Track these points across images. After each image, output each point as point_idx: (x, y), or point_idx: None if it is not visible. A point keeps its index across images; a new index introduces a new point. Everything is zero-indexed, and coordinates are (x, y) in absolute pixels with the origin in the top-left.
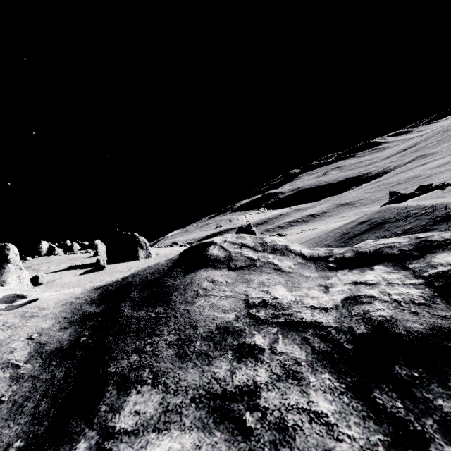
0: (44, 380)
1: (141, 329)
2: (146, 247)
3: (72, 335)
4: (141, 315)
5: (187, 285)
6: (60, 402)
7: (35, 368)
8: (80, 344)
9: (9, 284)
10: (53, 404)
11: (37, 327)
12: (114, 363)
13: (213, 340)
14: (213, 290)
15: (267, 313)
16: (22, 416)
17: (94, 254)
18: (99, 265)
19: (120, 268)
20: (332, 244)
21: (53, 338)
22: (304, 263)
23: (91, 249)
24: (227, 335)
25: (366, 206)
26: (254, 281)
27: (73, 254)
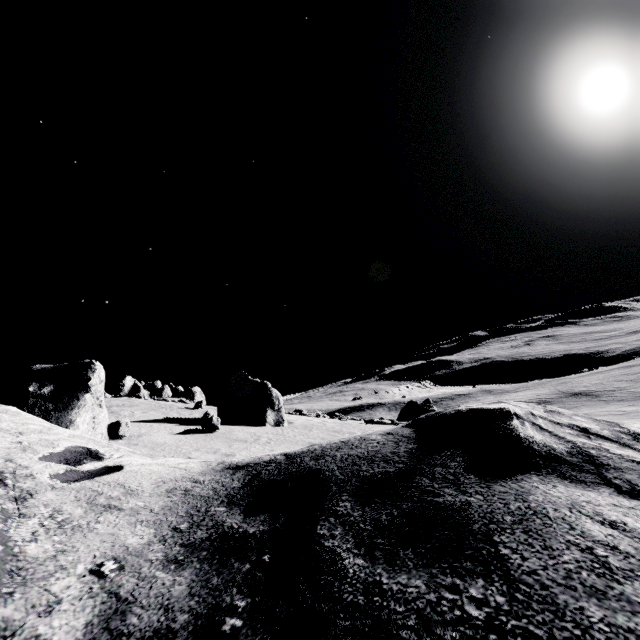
0: None
1: None
2: (278, 407)
3: (198, 595)
4: (419, 593)
5: (527, 519)
6: None
7: None
8: None
9: (77, 427)
10: None
11: (116, 540)
12: None
13: None
14: None
15: None
16: None
17: (195, 405)
18: (210, 422)
19: (239, 434)
20: None
21: (150, 589)
22: None
23: (186, 398)
24: None
25: (625, 402)
26: None
27: (163, 400)
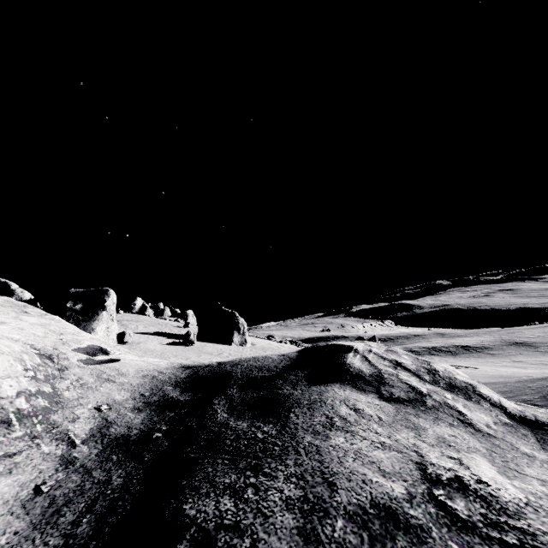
0: (96, 480)
1: (241, 453)
2: (243, 332)
3: (145, 424)
4: (242, 428)
5: (314, 403)
6: (106, 532)
7: (91, 455)
8: (152, 441)
9: (97, 333)
10: (97, 531)
11: (109, 396)
12: (194, 499)
13: (367, 528)
14: (358, 425)
15: (471, 509)
16: (54, 530)
17: (184, 325)
18: (189, 338)
19: (209, 348)
20: (541, 404)
21: (123, 419)
22: (511, 425)
23: (181, 318)
24: (394, 528)
25: None
26: (426, 431)
27: (163, 319)
